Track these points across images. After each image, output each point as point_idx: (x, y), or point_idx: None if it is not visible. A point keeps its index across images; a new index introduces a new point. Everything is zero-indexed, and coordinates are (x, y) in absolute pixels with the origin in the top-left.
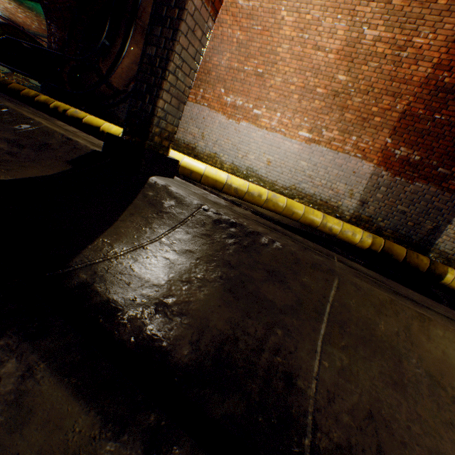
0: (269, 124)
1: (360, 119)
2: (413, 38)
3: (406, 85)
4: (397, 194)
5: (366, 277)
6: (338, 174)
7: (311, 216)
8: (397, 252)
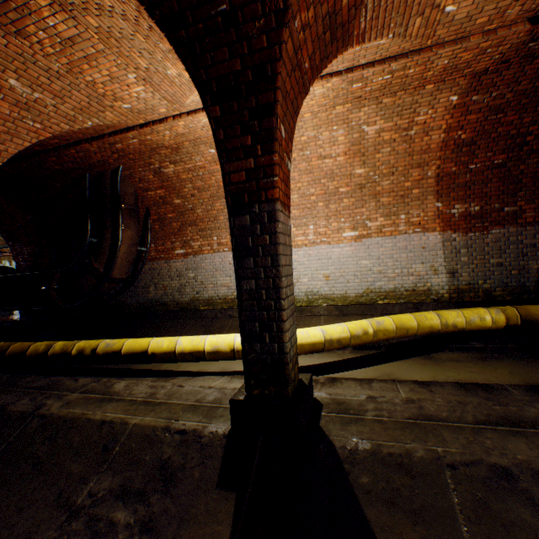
0: (307, 240)
1: (398, 198)
2: (414, 119)
3: (426, 154)
4: (481, 249)
5: None
6: (408, 256)
7: (426, 323)
8: (538, 315)
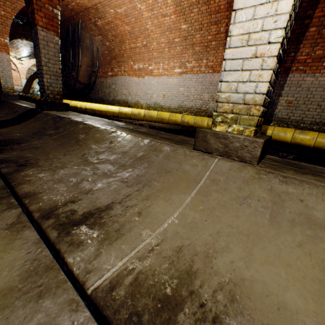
0: (158, 72)
1: (204, 48)
2: None
3: (219, 14)
4: None
5: (108, 124)
6: (202, 88)
7: (173, 118)
8: None
